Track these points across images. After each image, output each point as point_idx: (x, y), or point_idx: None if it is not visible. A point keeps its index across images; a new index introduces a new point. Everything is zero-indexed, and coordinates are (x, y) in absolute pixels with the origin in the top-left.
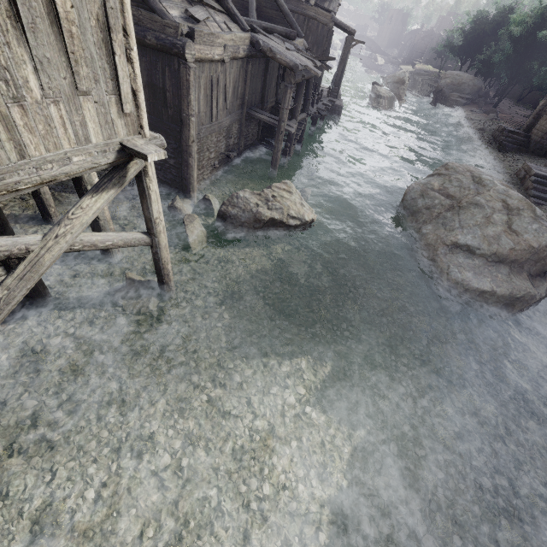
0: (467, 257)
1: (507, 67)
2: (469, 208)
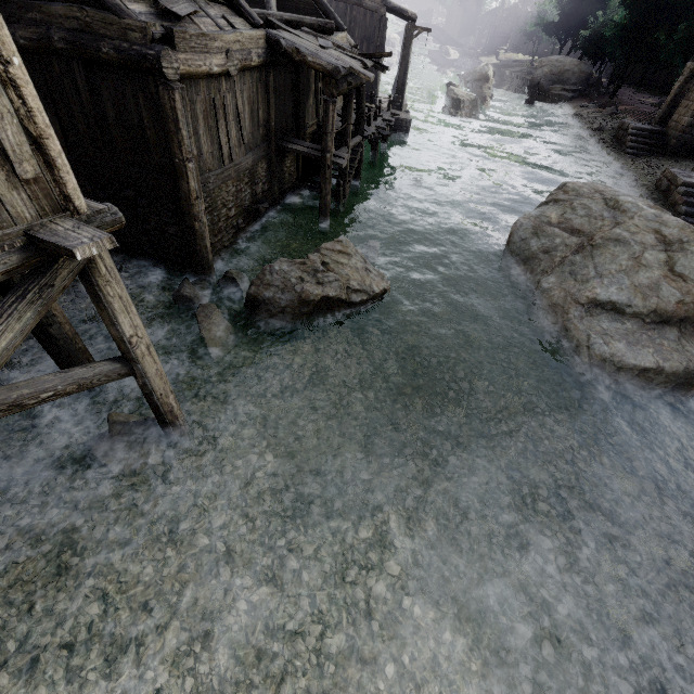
0: (614, 320)
1: (623, 42)
2: (607, 246)
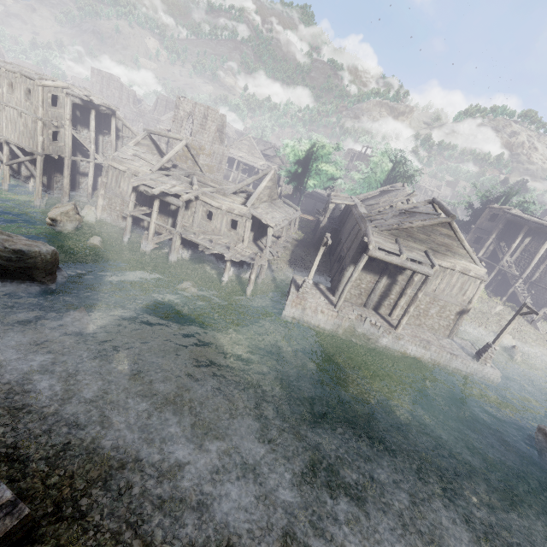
0: None
1: None
2: None
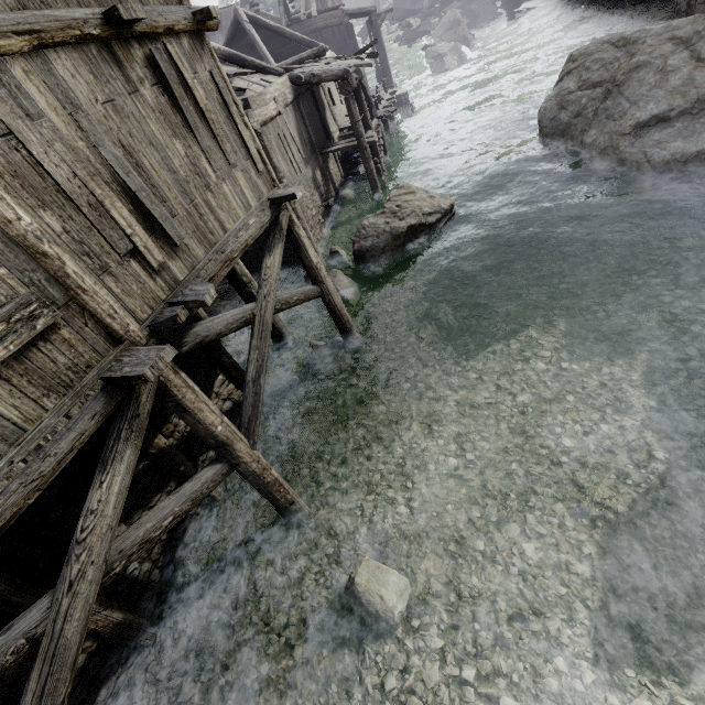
0: (663, 128)
1: None
2: (630, 77)
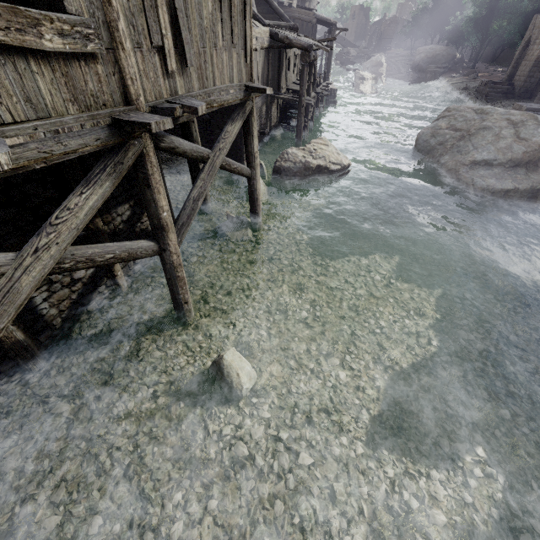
0: (487, 169)
1: (477, 30)
2: (478, 133)
